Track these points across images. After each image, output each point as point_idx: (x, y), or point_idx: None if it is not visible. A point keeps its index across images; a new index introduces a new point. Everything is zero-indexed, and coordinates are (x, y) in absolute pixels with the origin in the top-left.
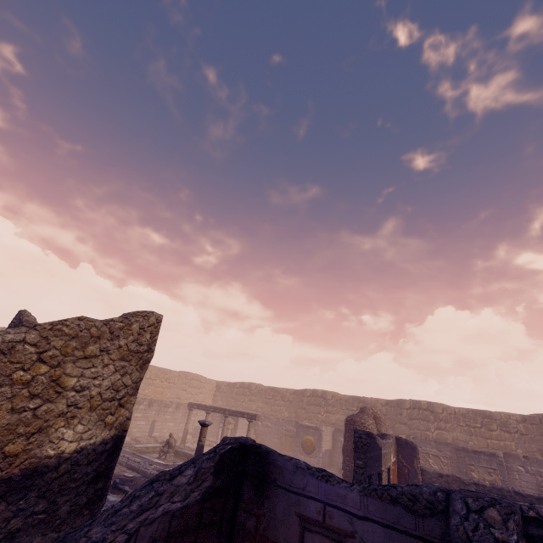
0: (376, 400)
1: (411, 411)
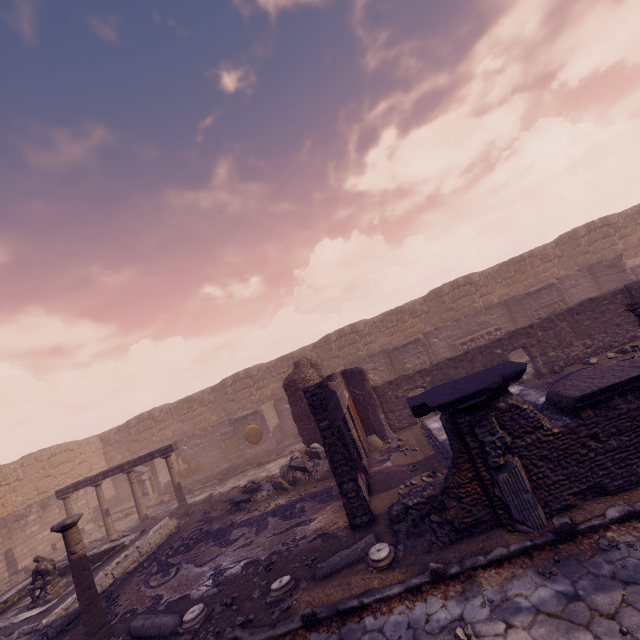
0: (304, 350)
1: (338, 341)
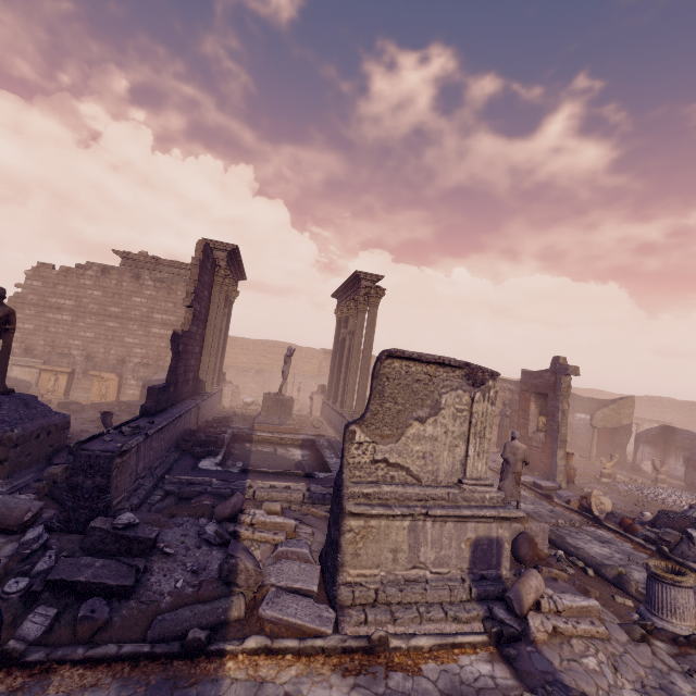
0: None
1: None
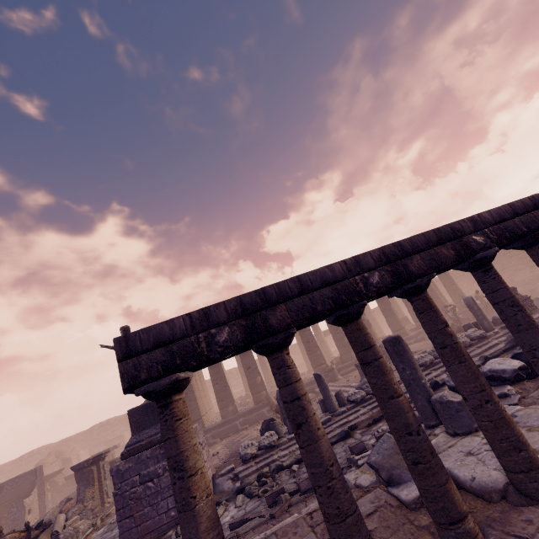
0: (78, 435)
1: (98, 430)
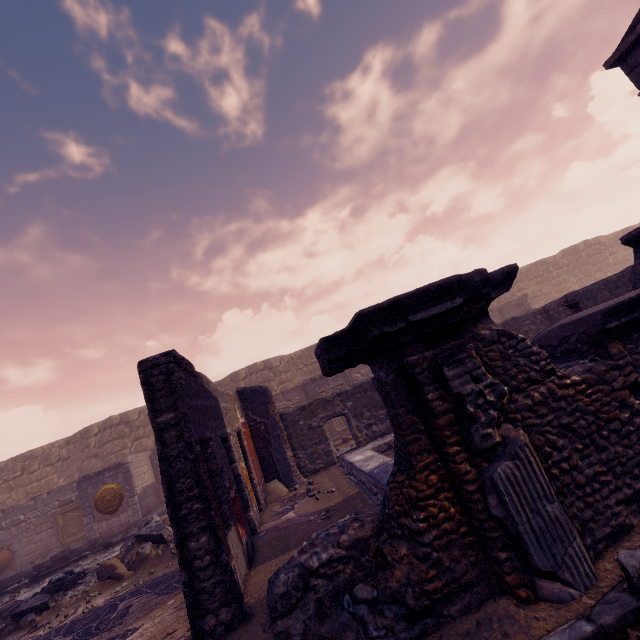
0: None
1: (248, 379)
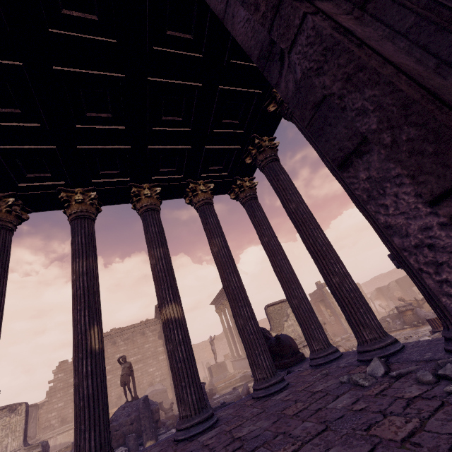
0: None
1: None
